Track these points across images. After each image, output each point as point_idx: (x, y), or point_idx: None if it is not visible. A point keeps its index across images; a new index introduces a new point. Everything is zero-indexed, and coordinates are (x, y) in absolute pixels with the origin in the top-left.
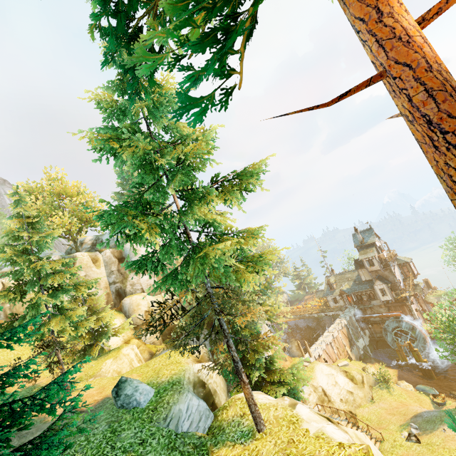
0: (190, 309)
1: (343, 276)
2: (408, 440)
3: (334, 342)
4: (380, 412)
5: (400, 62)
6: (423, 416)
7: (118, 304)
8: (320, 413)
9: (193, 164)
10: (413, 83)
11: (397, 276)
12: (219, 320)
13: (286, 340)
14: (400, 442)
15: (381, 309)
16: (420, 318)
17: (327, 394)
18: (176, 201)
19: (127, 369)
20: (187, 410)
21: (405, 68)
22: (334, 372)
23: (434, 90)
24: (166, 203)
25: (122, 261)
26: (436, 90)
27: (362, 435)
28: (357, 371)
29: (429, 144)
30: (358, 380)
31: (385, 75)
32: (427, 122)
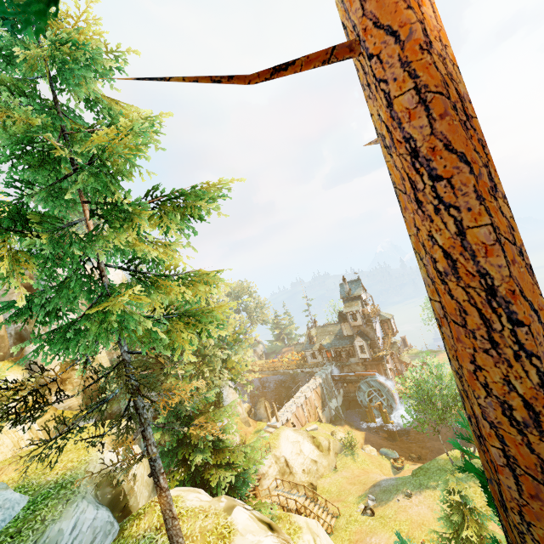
0: (90, 384)
1: (325, 329)
2: (364, 514)
3: (306, 403)
4: (342, 482)
5: (383, 24)
6: (381, 485)
7: (18, 352)
8: (262, 517)
9: (112, 165)
10: (398, 70)
11: (377, 332)
12: (135, 401)
13: (255, 400)
14: (355, 517)
15: (358, 367)
16: (393, 378)
17: (289, 465)
18: (87, 217)
19: (8, 454)
20: (73, 529)
21: (388, 37)
22: (301, 438)
23: (430, 90)
24: (67, 218)
25: (31, 291)
26: (433, 92)
27: (314, 524)
28: (325, 436)
29: (411, 196)
30: (325, 447)
31: (357, 50)
32: (411, 153)
